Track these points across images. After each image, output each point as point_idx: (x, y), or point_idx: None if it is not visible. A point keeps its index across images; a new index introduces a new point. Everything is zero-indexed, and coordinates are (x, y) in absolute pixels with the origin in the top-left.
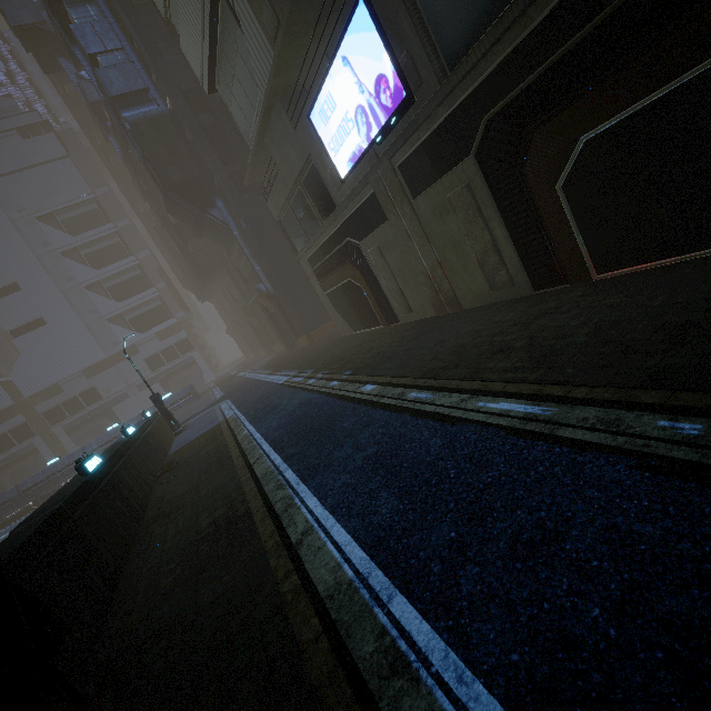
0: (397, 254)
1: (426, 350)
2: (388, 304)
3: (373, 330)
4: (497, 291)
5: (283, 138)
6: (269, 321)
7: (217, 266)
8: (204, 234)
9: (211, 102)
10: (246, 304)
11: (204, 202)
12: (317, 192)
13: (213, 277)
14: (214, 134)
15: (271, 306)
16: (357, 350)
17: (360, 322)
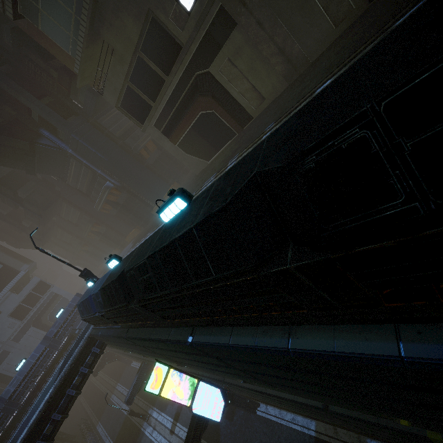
0: (247, 54)
1: (335, 57)
2: (240, 110)
3: (230, 143)
4: (339, 25)
5: (116, 12)
6: (122, 212)
7: (52, 199)
8: (36, 171)
9: (3, 54)
10: (90, 218)
11: (31, 136)
12: (157, 50)
13: (51, 212)
14: (18, 78)
15: (121, 196)
16: (242, 141)
17: (214, 148)
